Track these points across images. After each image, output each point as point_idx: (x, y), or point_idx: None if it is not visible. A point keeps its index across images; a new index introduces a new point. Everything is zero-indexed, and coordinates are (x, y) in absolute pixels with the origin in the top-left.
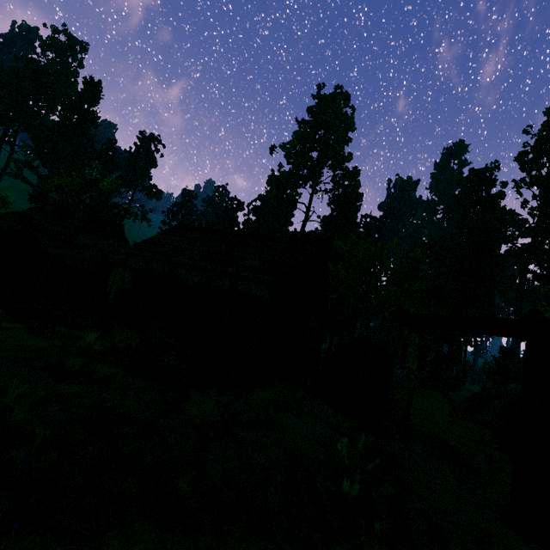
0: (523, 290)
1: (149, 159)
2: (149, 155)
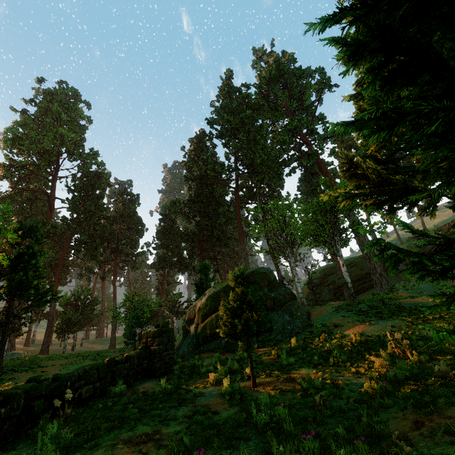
0: (240, 217)
1: None
2: None
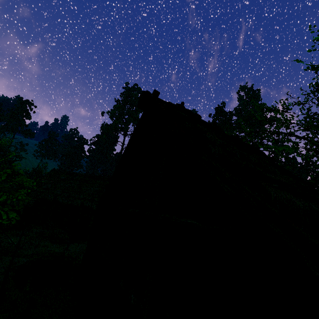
0: None
1: (25, 114)
2: (25, 113)
